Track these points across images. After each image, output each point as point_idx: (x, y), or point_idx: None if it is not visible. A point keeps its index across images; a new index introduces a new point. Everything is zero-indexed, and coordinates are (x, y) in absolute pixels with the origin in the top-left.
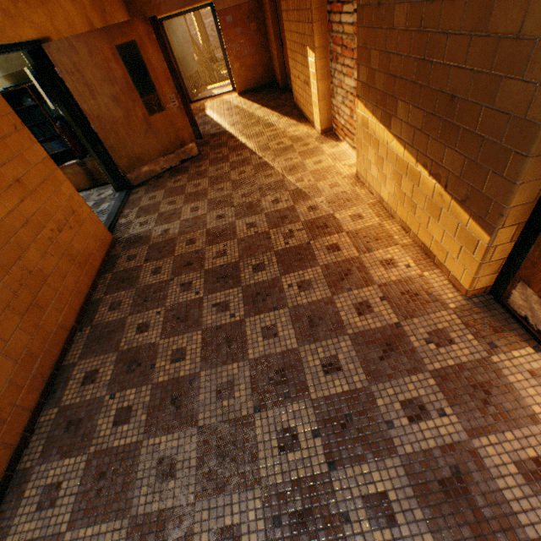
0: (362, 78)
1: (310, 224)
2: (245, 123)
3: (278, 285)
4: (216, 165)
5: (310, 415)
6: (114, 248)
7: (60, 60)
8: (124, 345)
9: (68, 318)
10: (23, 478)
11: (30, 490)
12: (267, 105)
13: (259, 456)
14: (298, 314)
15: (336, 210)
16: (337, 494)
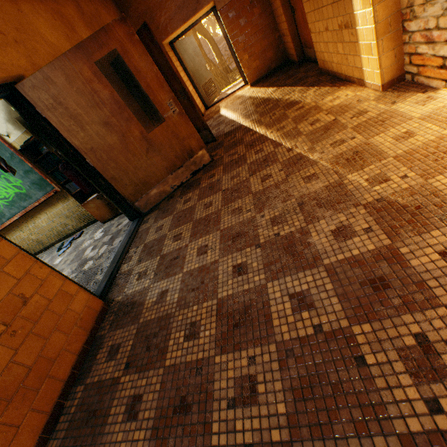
0: None
1: None
2: (261, 111)
3: None
4: (231, 170)
5: None
6: (103, 322)
7: (38, 97)
8: None
9: None
10: None
11: None
12: (284, 84)
13: None
14: None
15: None
16: None
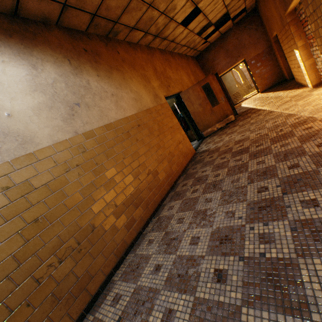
0: (318, 44)
1: (294, 124)
2: (262, 102)
3: (268, 148)
4: (243, 120)
5: (276, 182)
6: (195, 155)
7: (183, 97)
8: (196, 176)
9: (179, 170)
10: (164, 205)
11: (165, 207)
12: (277, 90)
13: (247, 194)
14: (278, 154)
15: (314, 114)
16: (285, 201)
